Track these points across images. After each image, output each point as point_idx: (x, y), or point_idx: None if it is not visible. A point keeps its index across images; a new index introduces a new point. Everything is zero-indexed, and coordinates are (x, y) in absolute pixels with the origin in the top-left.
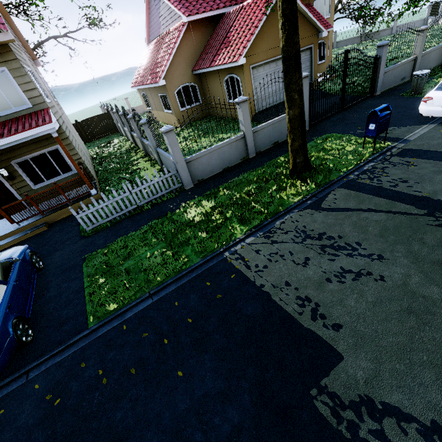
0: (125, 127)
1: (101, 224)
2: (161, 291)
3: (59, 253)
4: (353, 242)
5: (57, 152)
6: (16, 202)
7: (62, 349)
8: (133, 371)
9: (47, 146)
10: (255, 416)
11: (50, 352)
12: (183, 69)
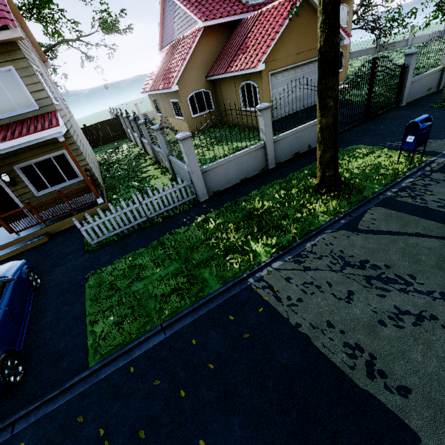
0: (134, 133)
1: (107, 238)
2: (175, 324)
3: (59, 269)
4: (405, 274)
5: (63, 157)
6: (17, 210)
7: (56, 394)
8: (142, 434)
9: (53, 151)
10: None
11: (42, 398)
12: (197, 75)
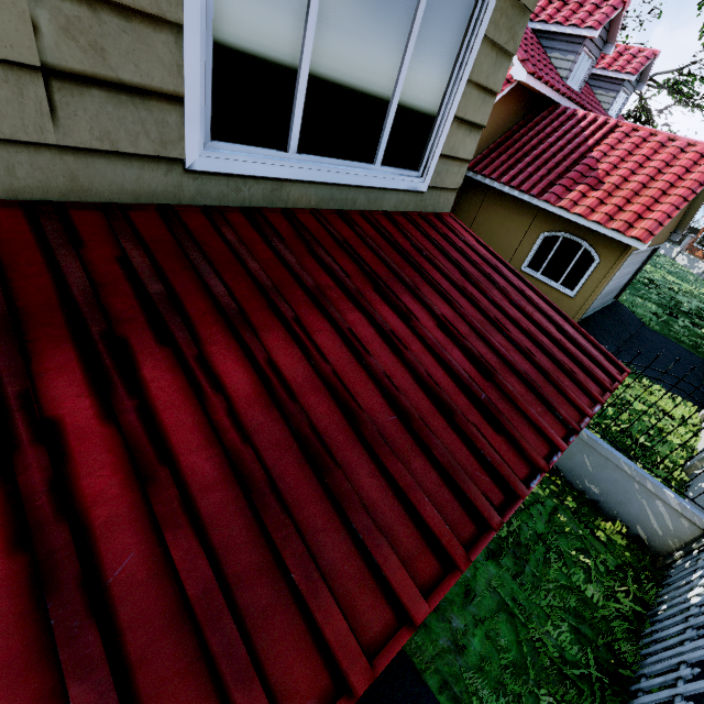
0: None
1: None
2: None
3: None
4: None
5: None
6: None
7: None
8: None
9: None
10: None
11: None
12: None
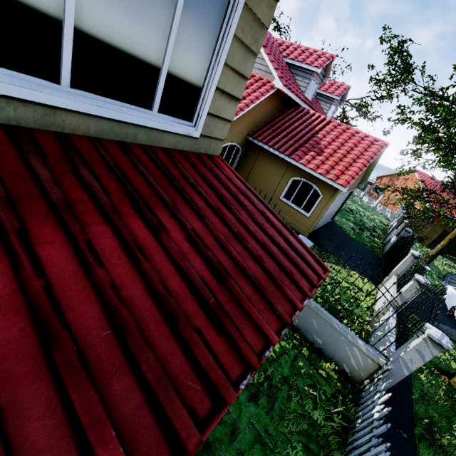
0: None
1: None
2: None
3: None
4: None
5: None
6: None
7: None
8: None
9: None
10: None
11: None
12: (243, 127)
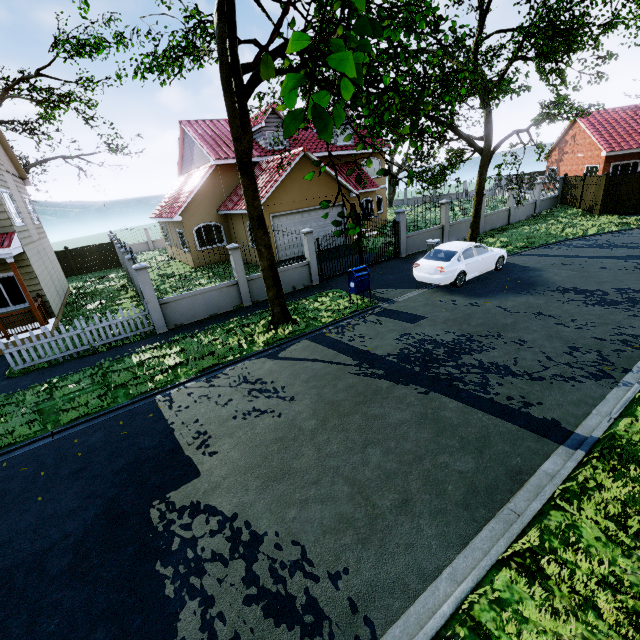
0: None
1: (37, 365)
2: (67, 431)
3: None
4: (280, 386)
5: (13, 279)
6: None
7: None
8: None
9: (1, 272)
10: (90, 525)
11: None
12: (206, 208)
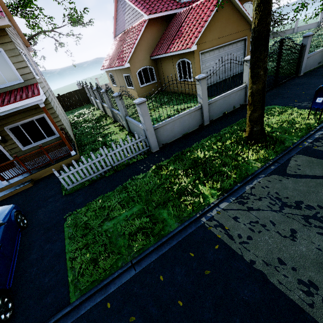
0: (97, 99)
1: (80, 183)
2: (143, 260)
3: (42, 210)
4: None
5: (43, 119)
6: (7, 163)
7: None
8: None
9: (35, 115)
10: None
11: None
12: (143, 55)
